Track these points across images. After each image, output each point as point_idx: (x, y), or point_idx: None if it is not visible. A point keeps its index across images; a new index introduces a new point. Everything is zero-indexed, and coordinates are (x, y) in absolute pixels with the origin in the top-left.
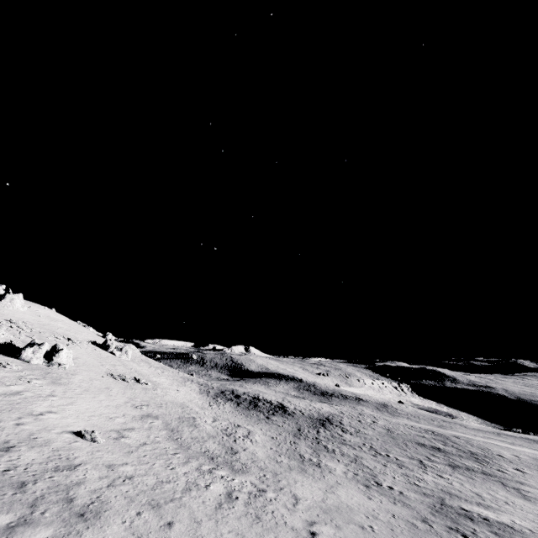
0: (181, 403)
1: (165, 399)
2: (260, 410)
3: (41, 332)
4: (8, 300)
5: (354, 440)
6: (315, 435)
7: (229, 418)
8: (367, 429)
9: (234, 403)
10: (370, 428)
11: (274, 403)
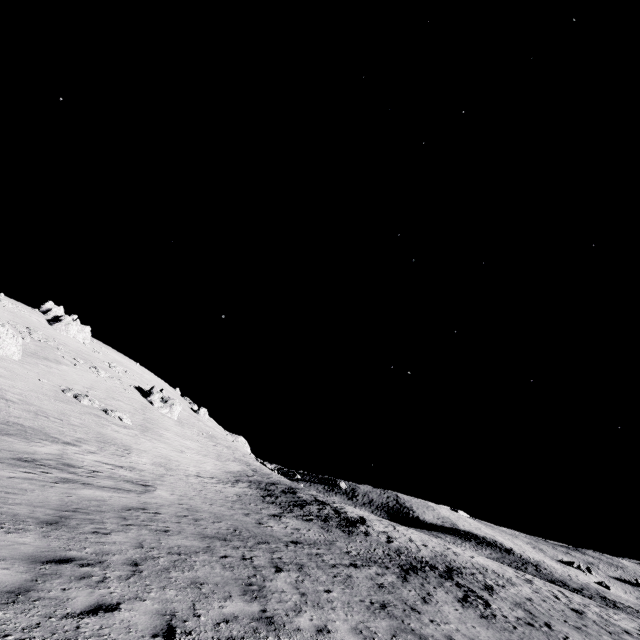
0: (128, 445)
1: (97, 428)
2: (290, 509)
3: (59, 348)
4: (64, 324)
5: (467, 628)
6: (319, 561)
7: (173, 482)
8: (594, 635)
9: (262, 492)
10: (610, 638)
11: (345, 514)
